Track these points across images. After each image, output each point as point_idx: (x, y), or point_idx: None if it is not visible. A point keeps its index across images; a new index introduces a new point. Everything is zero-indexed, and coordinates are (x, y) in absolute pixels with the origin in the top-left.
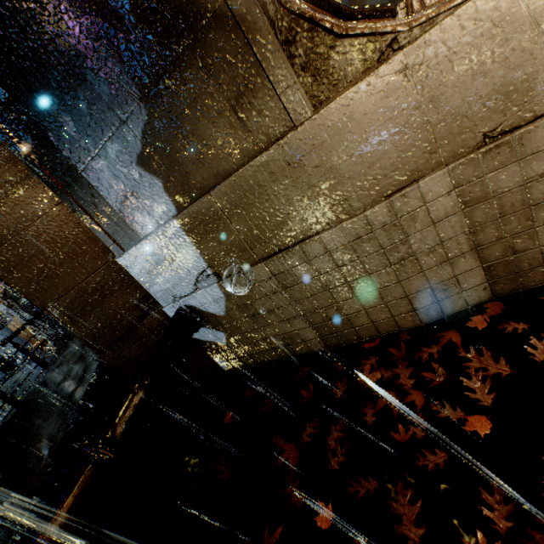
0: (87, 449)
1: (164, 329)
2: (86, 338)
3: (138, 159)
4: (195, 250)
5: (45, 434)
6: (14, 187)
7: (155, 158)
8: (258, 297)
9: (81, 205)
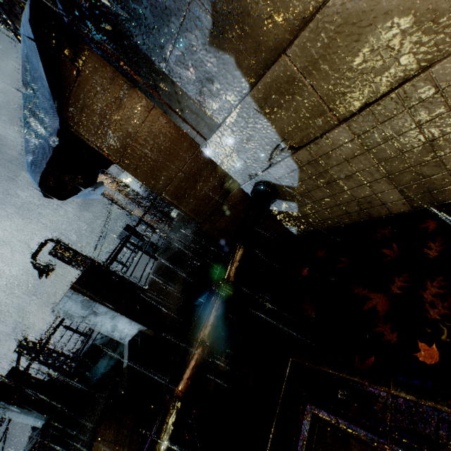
0: (215, 287)
1: (243, 204)
2: (189, 214)
3: (209, 38)
4: (269, 125)
5: (176, 277)
6: (122, 101)
7: (226, 30)
8: (335, 164)
9: (168, 104)
